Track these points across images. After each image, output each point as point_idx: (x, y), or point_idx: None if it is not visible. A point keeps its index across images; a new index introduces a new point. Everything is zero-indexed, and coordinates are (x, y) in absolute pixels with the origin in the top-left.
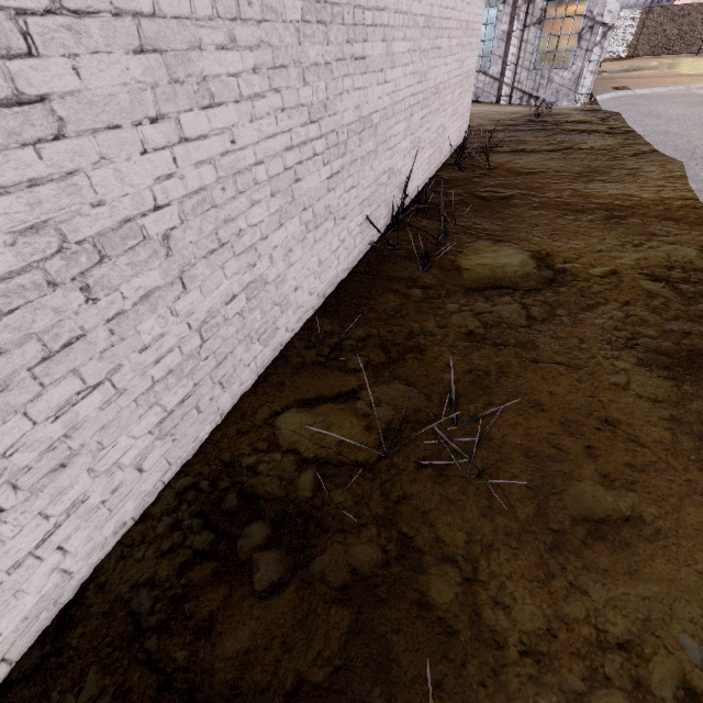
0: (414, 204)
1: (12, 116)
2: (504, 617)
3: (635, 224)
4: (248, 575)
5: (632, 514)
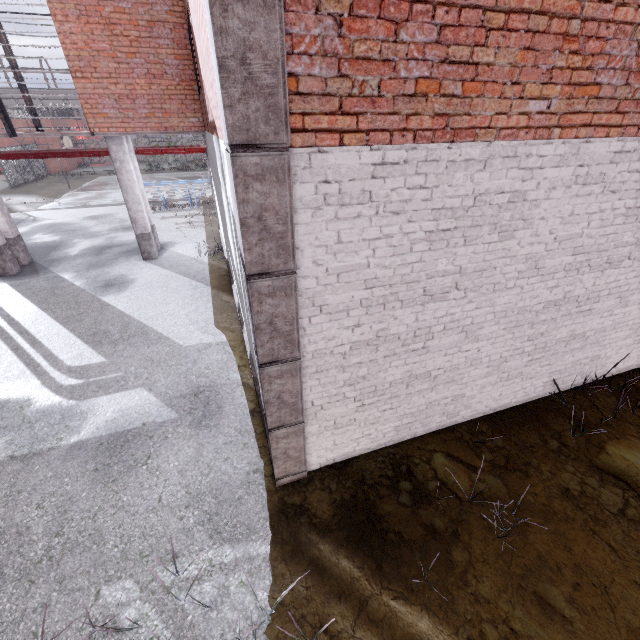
0: (617, 378)
1: (420, 350)
2: (475, 582)
3: None
4: (398, 494)
5: (569, 618)
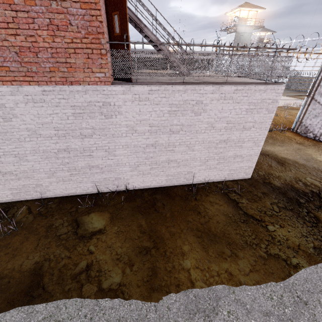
0: (139, 190)
1: None
2: None
3: (142, 257)
4: None
5: None
